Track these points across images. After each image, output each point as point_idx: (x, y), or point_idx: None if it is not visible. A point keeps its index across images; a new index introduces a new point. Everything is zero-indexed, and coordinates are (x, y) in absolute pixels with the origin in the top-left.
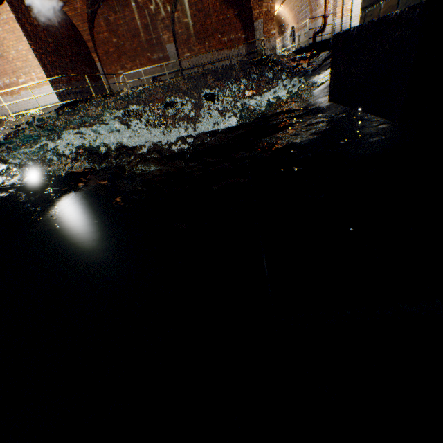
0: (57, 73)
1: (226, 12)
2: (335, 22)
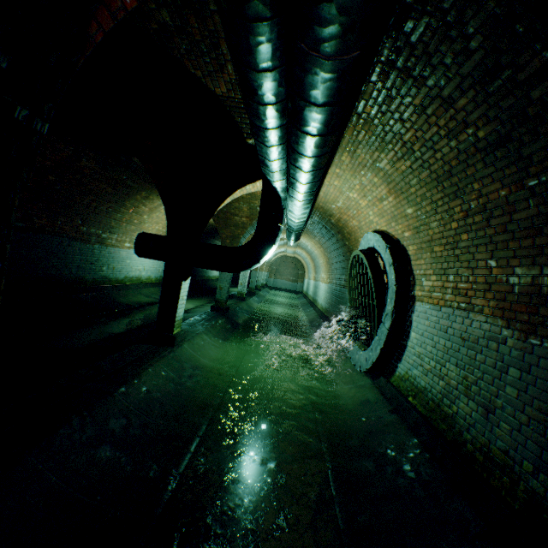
0: None
1: None
2: None
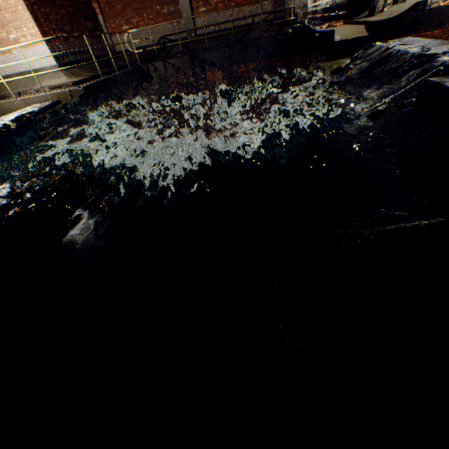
0: (52, 28)
1: None
2: None
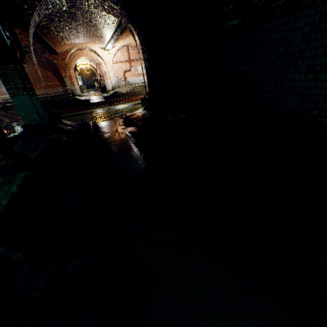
0: None
1: (48, 72)
2: (105, 81)
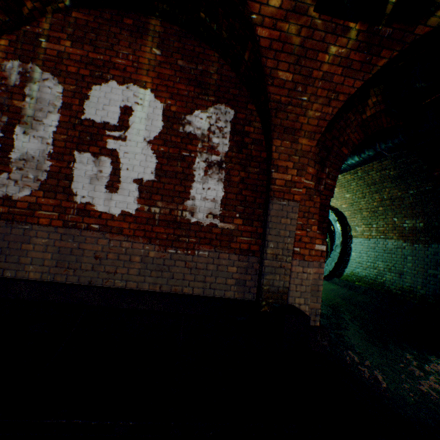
0: None
1: None
2: None
